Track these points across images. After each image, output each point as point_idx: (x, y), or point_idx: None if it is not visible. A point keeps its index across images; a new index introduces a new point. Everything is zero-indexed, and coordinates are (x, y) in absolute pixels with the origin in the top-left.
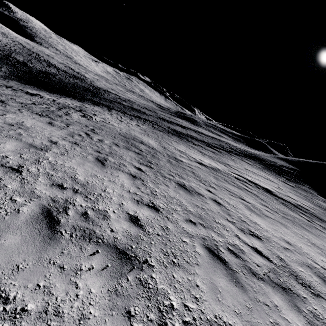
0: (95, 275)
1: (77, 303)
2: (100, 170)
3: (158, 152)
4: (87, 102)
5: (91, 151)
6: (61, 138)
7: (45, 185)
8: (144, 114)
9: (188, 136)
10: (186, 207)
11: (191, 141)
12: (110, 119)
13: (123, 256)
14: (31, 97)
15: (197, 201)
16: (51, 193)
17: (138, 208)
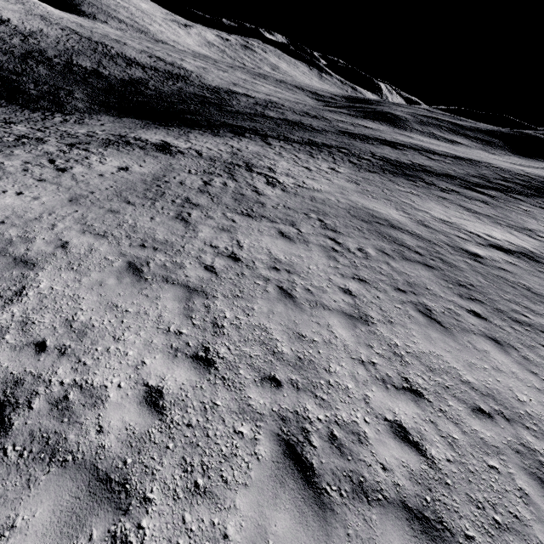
0: None
1: None
2: (459, 345)
3: (433, 243)
4: (222, 131)
5: (394, 293)
6: (339, 274)
7: (470, 416)
8: (314, 131)
9: (418, 170)
10: None
11: (433, 183)
12: (295, 171)
13: None
14: (179, 162)
15: None
16: (495, 434)
17: None
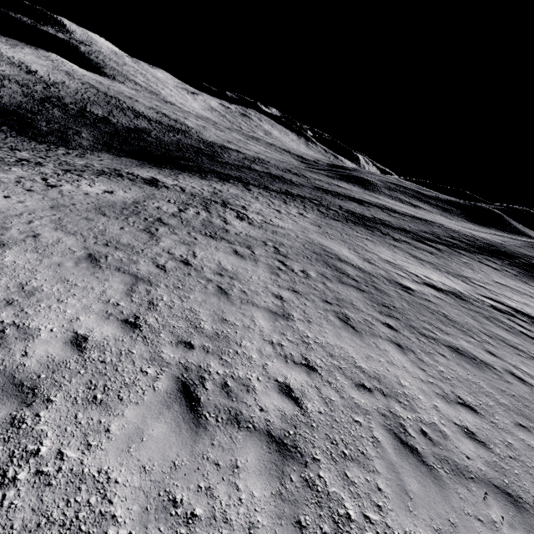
0: (511, 528)
1: None
2: (363, 344)
3: (372, 275)
4: (210, 176)
5: (321, 303)
6: (276, 285)
7: (352, 388)
8: (292, 184)
9: (378, 223)
10: (495, 397)
11: (388, 234)
12: (266, 212)
13: (510, 498)
14: (162, 193)
15: (496, 381)
16: (369, 402)
17: (455, 411)
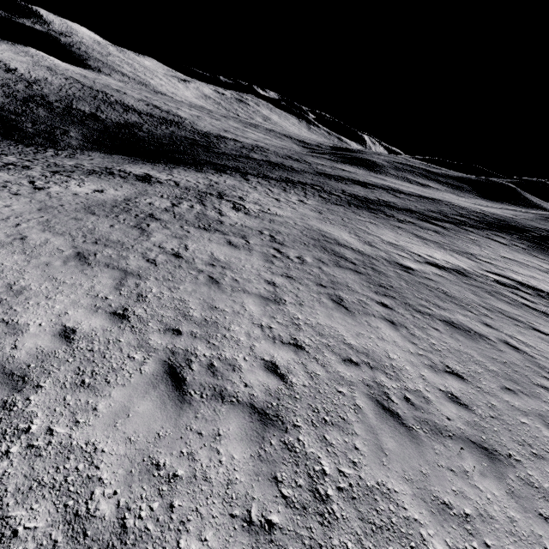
0: (482, 476)
1: (495, 507)
2: (355, 322)
3: (371, 257)
4: (206, 168)
5: (314, 287)
6: (269, 272)
7: (339, 363)
8: (293, 171)
9: (382, 205)
10: (485, 365)
11: (392, 216)
12: (264, 201)
13: (485, 451)
14: (154, 189)
15: (488, 350)
16: (355, 374)
17: (442, 379)
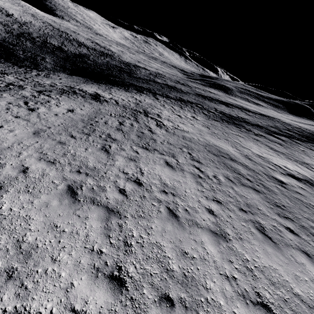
0: None
1: None
2: (286, 259)
3: (256, 172)
4: (130, 89)
5: (239, 213)
6: (204, 197)
7: None
8: (182, 92)
9: (241, 121)
10: None
11: (250, 130)
12: (172, 118)
13: None
14: (104, 107)
15: None
16: None
17: None
